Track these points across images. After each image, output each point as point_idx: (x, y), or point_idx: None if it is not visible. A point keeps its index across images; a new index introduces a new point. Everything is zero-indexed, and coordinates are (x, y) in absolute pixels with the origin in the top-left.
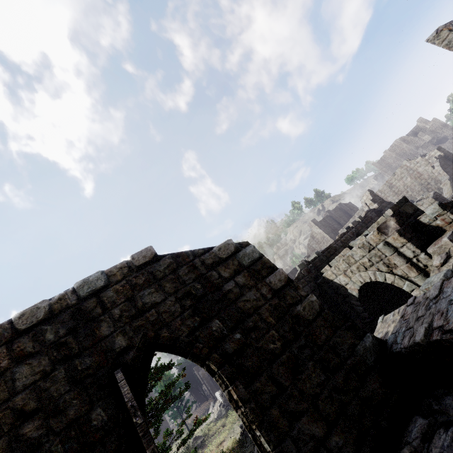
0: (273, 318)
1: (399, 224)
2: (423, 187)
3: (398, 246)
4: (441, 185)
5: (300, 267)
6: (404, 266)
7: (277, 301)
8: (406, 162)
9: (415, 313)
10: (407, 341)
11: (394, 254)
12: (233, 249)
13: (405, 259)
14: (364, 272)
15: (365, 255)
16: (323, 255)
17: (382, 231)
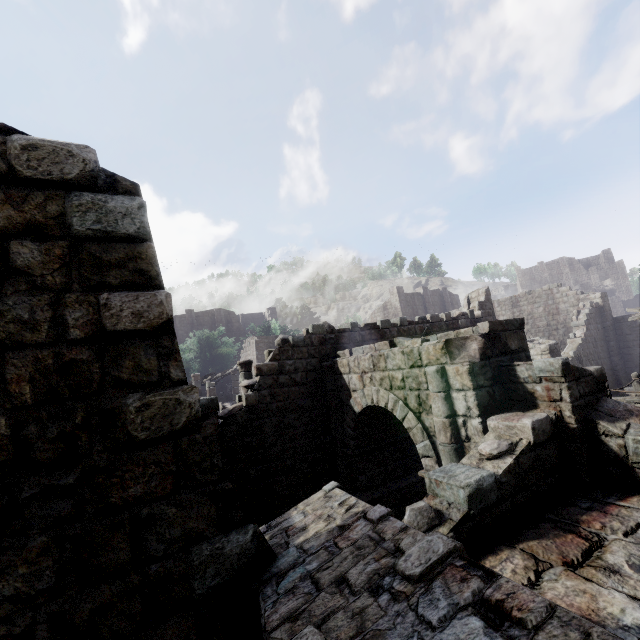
0: (34, 390)
1: (483, 354)
2: (547, 330)
3: (455, 387)
4: (568, 340)
5: (315, 329)
6: (440, 419)
7: (85, 357)
8: (556, 287)
9: (352, 557)
10: (280, 616)
11: (440, 394)
12: (76, 174)
13: (449, 410)
14: (384, 391)
15: (403, 368)
16: (360, 332)
17: (451, 349)
